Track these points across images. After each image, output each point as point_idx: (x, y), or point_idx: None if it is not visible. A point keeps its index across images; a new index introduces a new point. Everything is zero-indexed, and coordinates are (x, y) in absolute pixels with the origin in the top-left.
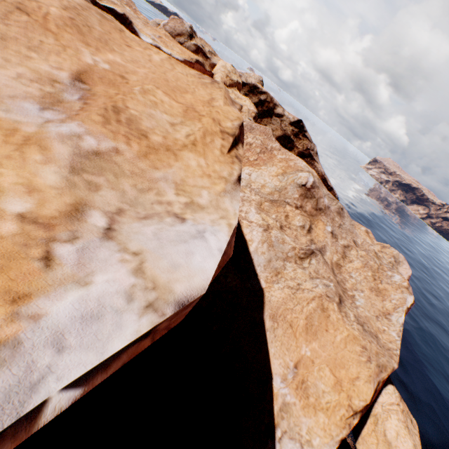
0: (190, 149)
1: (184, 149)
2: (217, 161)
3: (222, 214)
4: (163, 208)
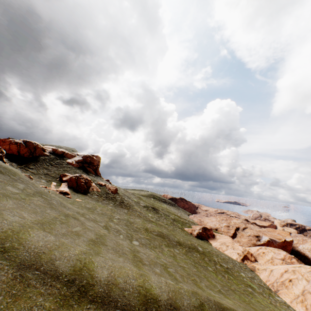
0: (286, 236)
1: (286, 236)
2: (289, 236)
3: (291, 238)
4: (287, 238)
